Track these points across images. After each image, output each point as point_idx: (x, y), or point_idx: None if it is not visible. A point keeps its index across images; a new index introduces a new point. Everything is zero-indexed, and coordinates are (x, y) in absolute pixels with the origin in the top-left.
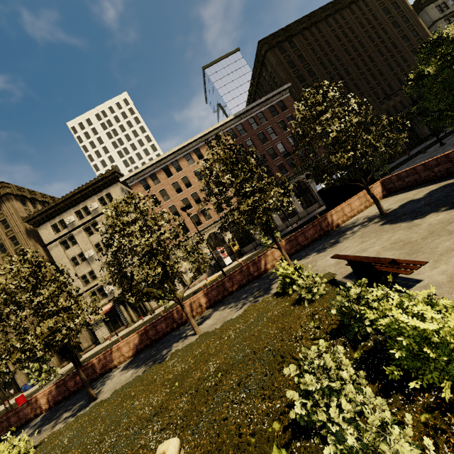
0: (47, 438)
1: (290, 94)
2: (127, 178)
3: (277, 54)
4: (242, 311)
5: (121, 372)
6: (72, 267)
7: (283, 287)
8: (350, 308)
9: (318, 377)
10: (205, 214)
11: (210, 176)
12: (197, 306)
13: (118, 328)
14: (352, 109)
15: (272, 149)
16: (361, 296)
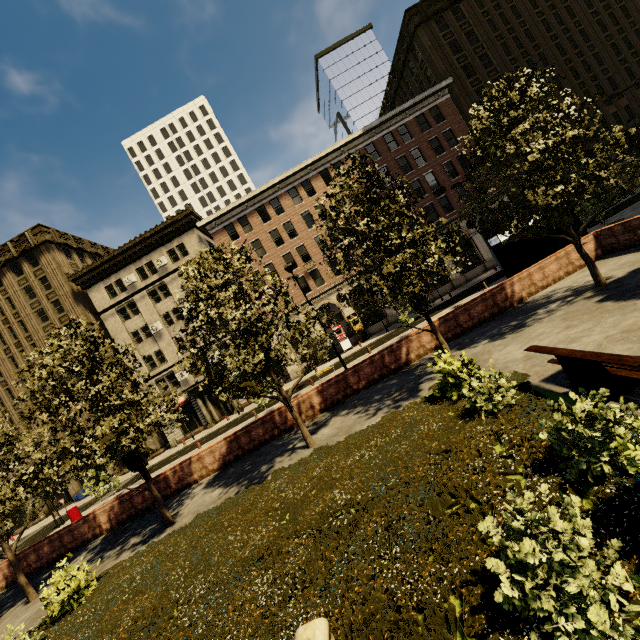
0: (113, 570)
1: (450, 96)
2: (207, 222)
3: (433, 31)
4: (376, 420)
5: (205, 490)
6: (134, 345)
7: (442, 390)
8: (575, 433)
9: (541, 544)
10: (315, 277)
11: (335, 221)
12: (307, 408)
13: (194, 428)
14: (566, 116)
15: (417, 182)
16: (598, 417)
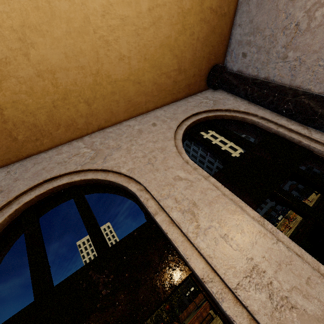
0: None
1: None
2: None
3: None
4: None
5: None
6: None
7: None
8: None
9: None
10: None
11: None
12: None
13: None
14: None
15: None
16: None
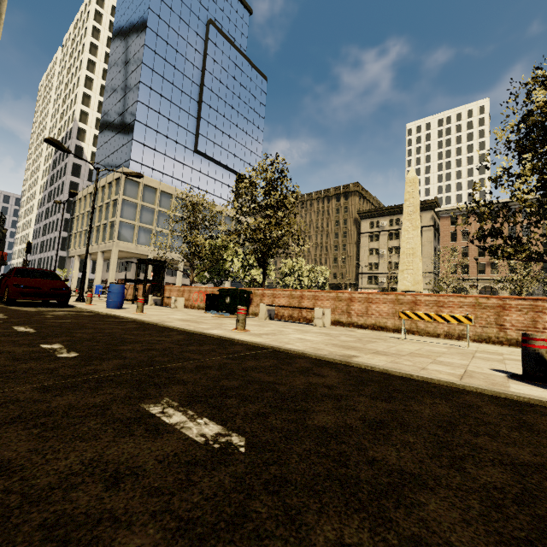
0: None
1: None
2: (441, 210)
3: None
4: None
5: None
6: (367, 255)
7: None
8: None
9: None
10: (493, 268)
11: None
12: None
13: None
14: None
15: None
16: None
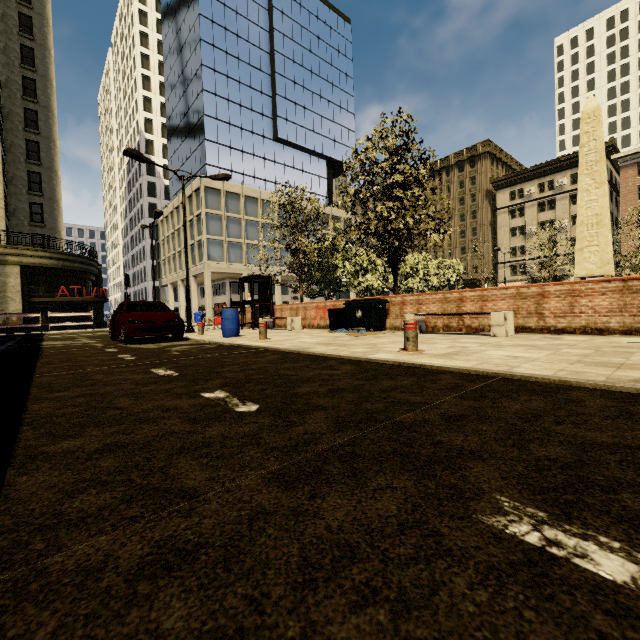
0: None
1: None
2: (622, 156)
3: None
4: None
5: None
6: (508, 237)
7: None
8: None
9: None
10: None
11: None
12: None
13: None
14: None
15: None
16: None
